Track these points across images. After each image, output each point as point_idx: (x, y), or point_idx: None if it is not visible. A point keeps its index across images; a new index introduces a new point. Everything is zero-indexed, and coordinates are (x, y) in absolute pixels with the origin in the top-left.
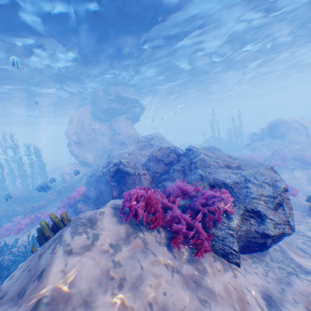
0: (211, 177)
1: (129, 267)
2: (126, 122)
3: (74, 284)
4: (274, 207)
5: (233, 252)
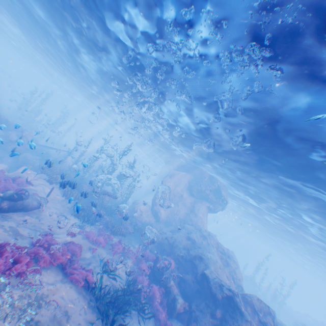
0: None
1: None
2: (205, 209)
3: None
4: None
5: None
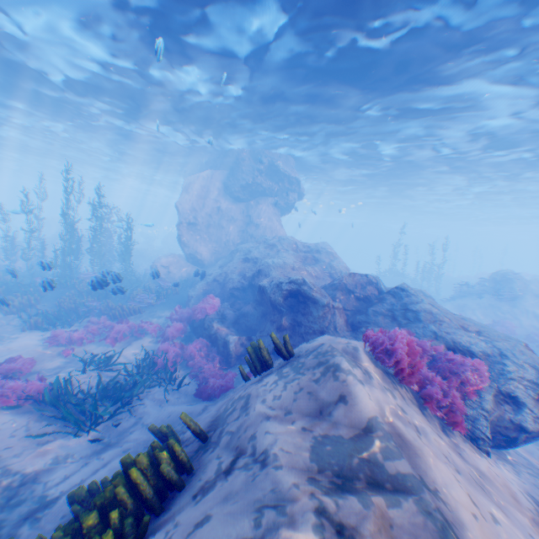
0: (448, 337)
1: (411, 415)
2: (271, 211)
3: (386, 414)
4: (536, 397)
5: (483, 438)
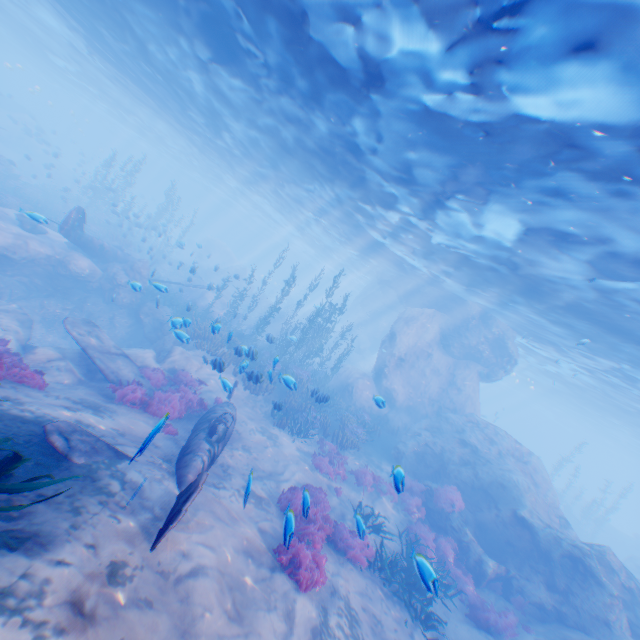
0: None
1: None
2: (475, 378)
3: None
4: None
5: None
